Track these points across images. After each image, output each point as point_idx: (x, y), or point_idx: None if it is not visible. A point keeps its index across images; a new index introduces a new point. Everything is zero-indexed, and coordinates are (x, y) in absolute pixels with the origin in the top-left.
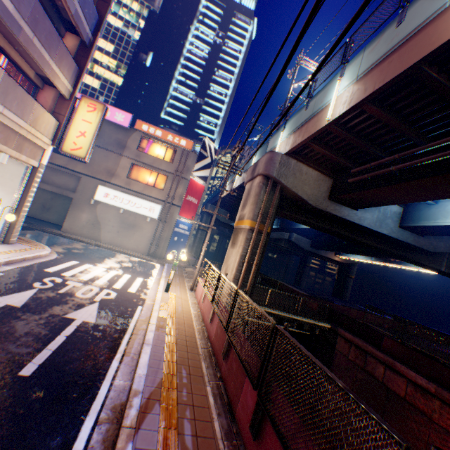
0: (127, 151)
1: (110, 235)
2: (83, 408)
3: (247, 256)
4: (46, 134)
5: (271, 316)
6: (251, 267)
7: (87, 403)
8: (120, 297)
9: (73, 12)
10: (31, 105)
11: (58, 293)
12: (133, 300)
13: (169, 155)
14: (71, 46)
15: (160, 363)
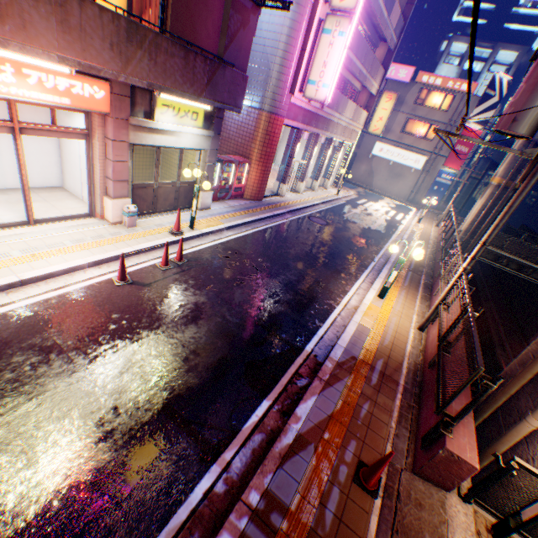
0: (403, 107)
1: (378, 183)
2: (388, 238)
3: (486, 206)
4: (361, 125)
5: (504, 259)
6: (488, 215)
7: (389, 238)
8: (391, 220)
9: (389, 41)
10: (360, 113)
11: (367, 213)
12: (398, 223)
13: (444, 104)
14: (380, 54)
15: (410, 239)
